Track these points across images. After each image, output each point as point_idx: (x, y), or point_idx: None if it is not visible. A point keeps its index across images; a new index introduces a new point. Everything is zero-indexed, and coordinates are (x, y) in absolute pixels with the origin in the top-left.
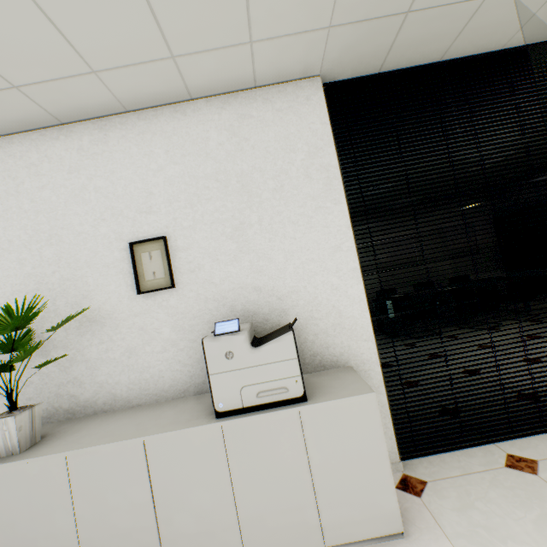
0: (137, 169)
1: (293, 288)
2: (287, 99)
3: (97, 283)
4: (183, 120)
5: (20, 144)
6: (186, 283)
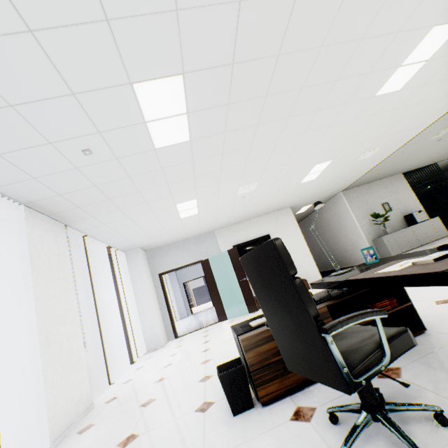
0: (377, 191)
1: (411, 208)
2: (397, 177)
3: (378, 212)
4: (381, 182)
5: (355, 189)
6: (393, 210)
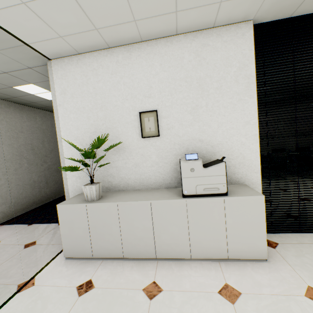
0: (144, 74)
1: (220, 142)
2: (230, 35)
3: (122, 131)
4: (170, 46)
5: (88, 58)
6: (165, 134)
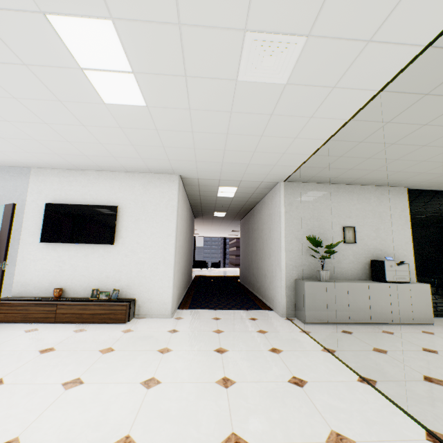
0: (347, 203)
1: (392, 252)
2: (396, 192)
3: (330, 237)
4: (363, 191)
5: (311, 186)
6: (358, 243)
